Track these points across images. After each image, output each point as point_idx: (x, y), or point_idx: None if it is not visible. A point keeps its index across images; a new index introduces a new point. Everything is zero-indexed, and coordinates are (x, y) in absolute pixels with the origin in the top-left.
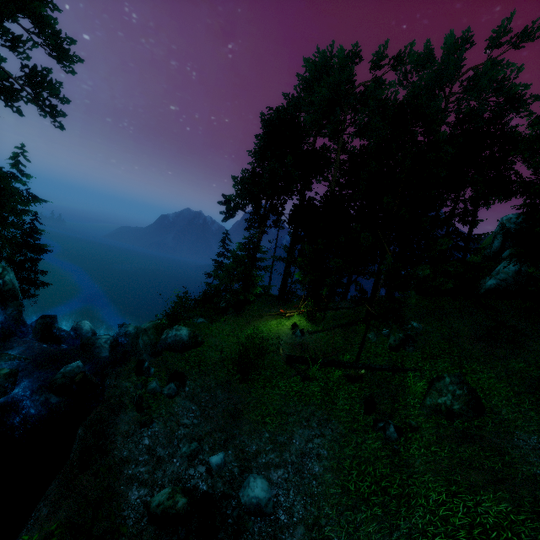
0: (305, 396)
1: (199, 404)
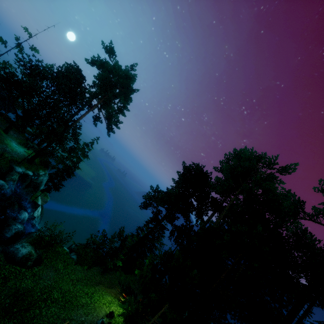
0: None
1: None
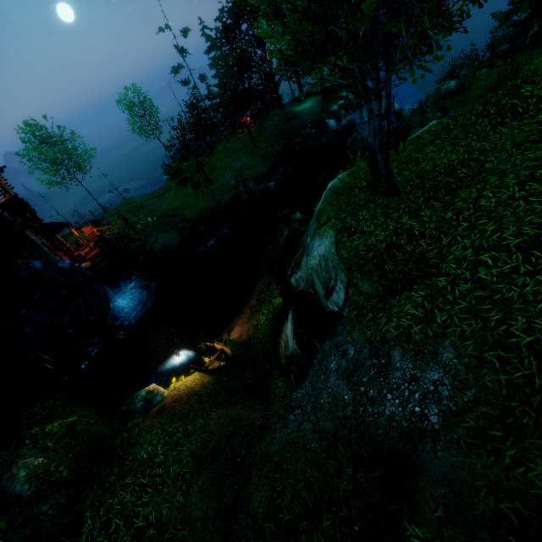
0: None
1: None
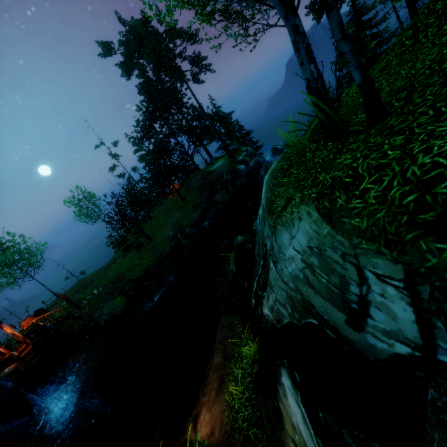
0: None
1: None
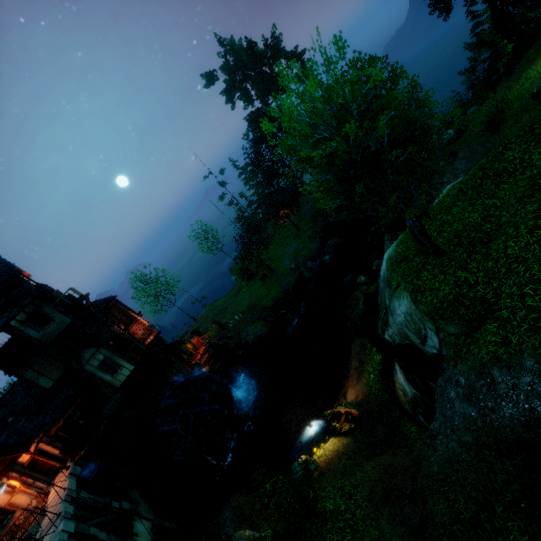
0: (537, 117)
1: (467, 159)
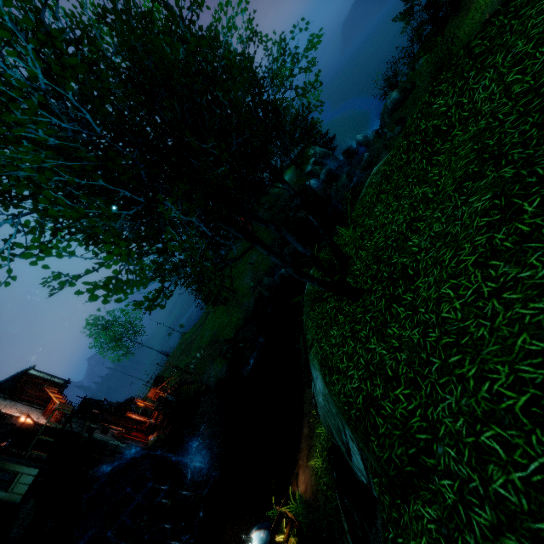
0: None
1: None
